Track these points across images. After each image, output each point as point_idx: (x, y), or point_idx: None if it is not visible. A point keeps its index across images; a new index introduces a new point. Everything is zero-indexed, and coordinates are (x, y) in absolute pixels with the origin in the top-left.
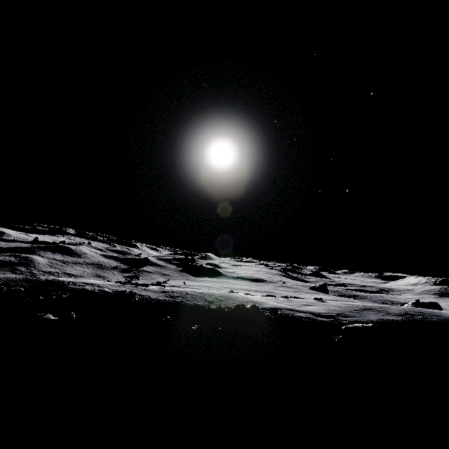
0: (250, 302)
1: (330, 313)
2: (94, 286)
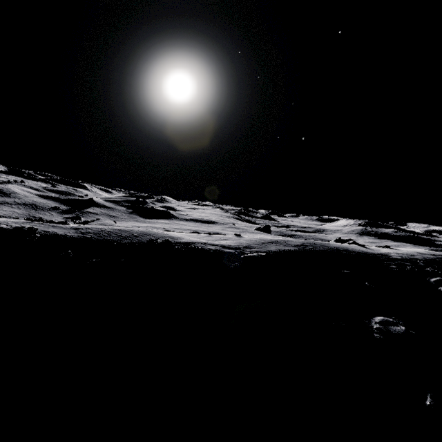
0: (167, 237)
1: (239, 245)
2: None
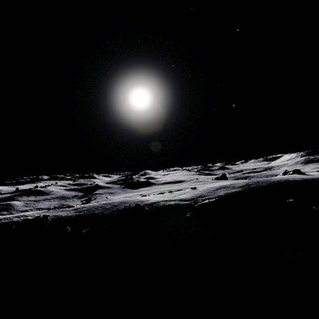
0: (138, 202)
1: (194, 196)
2: (21, 217)
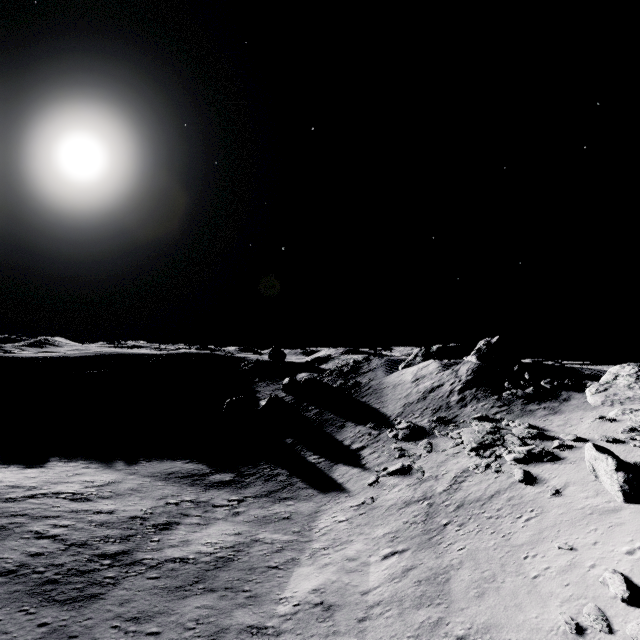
0: None
1: (53, 355)
2: None
